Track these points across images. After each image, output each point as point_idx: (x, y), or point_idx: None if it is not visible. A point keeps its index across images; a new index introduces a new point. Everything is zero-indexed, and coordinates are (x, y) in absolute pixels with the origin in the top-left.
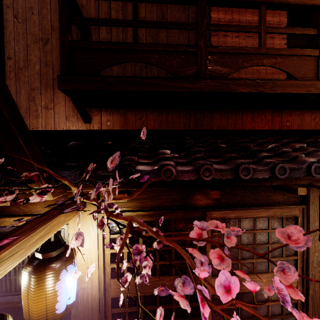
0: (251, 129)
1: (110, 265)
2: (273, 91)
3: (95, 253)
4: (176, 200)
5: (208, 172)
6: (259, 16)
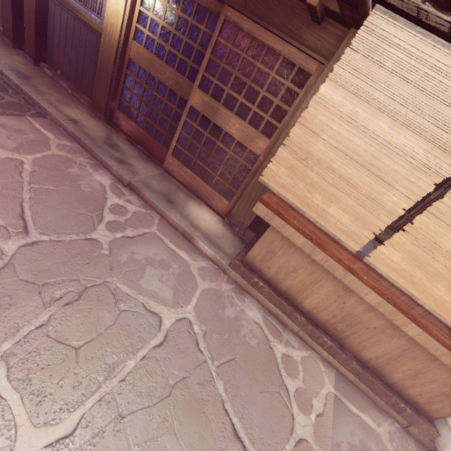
0: None
1: (136, 23)
2: None
3: None
4: None
5: None
6: None
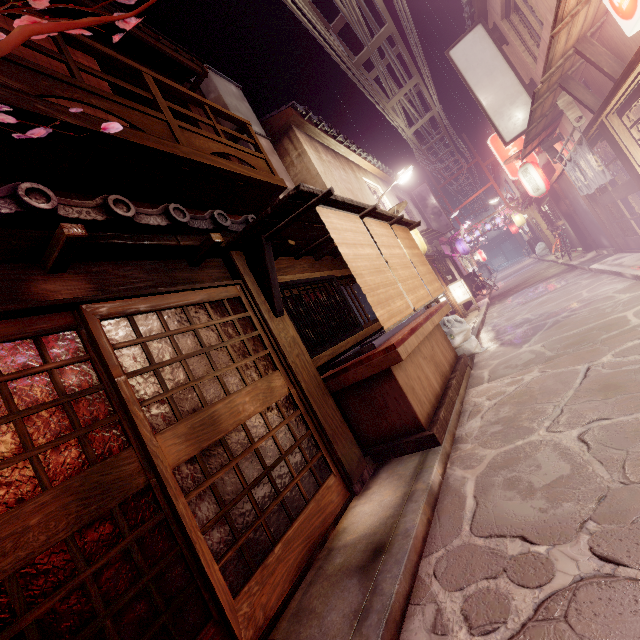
0: None
1: None
2: (124, 137)
3: None
4: None
5: (40, 197)
6: (56, 44)
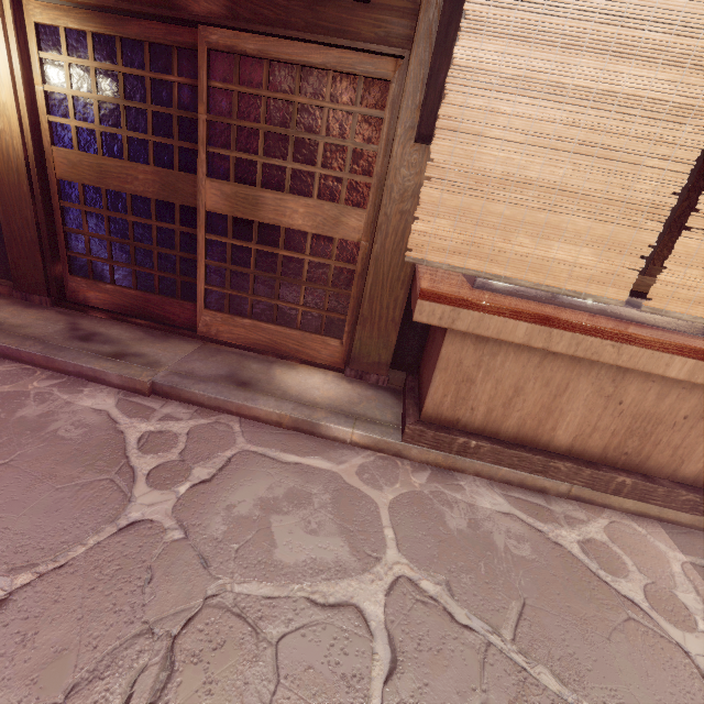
0: None
1: (47, 115)
2: None
3: (5, 66)
4: None
5: None
6: None
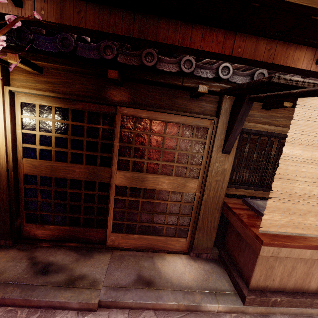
0: (199, 49)
1: (22, 144)
2: None
3: (1, 124)
4: (90, 91)
5: (110, 50)
6: None
